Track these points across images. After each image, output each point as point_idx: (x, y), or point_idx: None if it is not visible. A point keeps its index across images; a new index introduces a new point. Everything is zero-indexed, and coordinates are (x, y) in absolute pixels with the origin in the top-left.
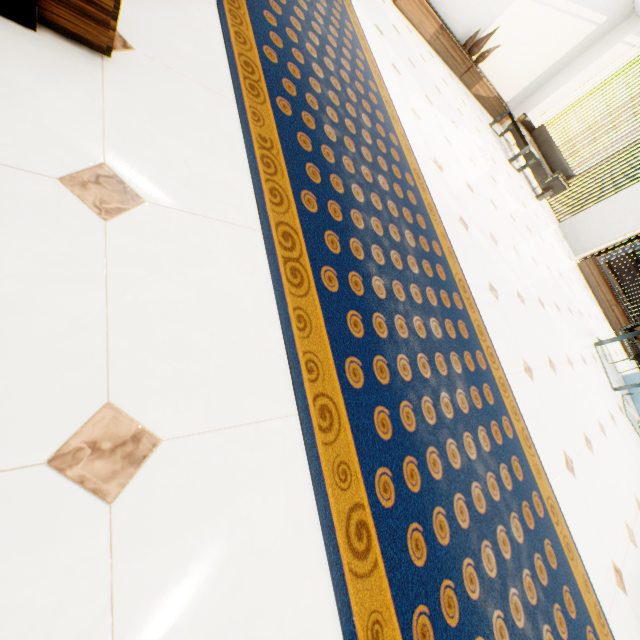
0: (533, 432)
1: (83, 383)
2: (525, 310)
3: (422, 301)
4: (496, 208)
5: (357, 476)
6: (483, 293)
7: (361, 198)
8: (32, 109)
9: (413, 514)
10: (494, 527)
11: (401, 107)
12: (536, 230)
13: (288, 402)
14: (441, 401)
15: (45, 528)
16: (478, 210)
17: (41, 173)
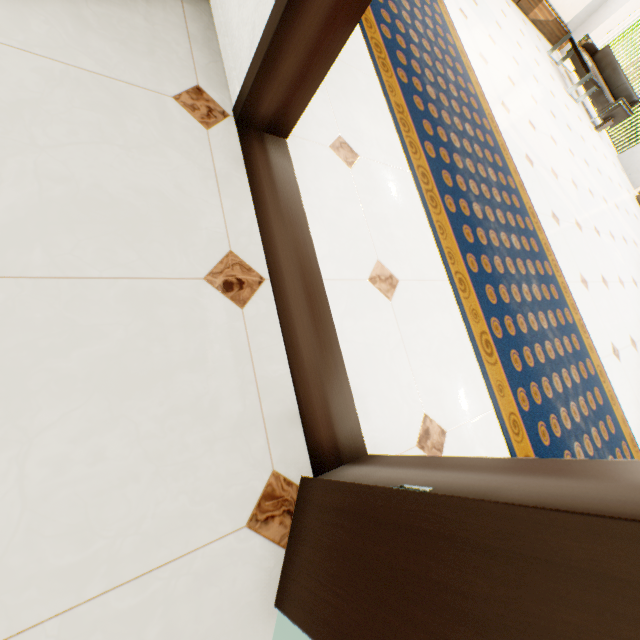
0: (587, 324)
1: (367, 250)
2: (582, 236)
3: (505, 222)
4: (556, 144)
5: (481, 318)
6: (547, 219)
7: (457, 144)
8: (308, 107)
9: (512, 346)
10: (560, 369)
11: (472, 54)
12: (594, 163)
13: (443, 274)
14: (522, 290)
15: (375, 305)
16: (540, 147)
17: (323, 144)
